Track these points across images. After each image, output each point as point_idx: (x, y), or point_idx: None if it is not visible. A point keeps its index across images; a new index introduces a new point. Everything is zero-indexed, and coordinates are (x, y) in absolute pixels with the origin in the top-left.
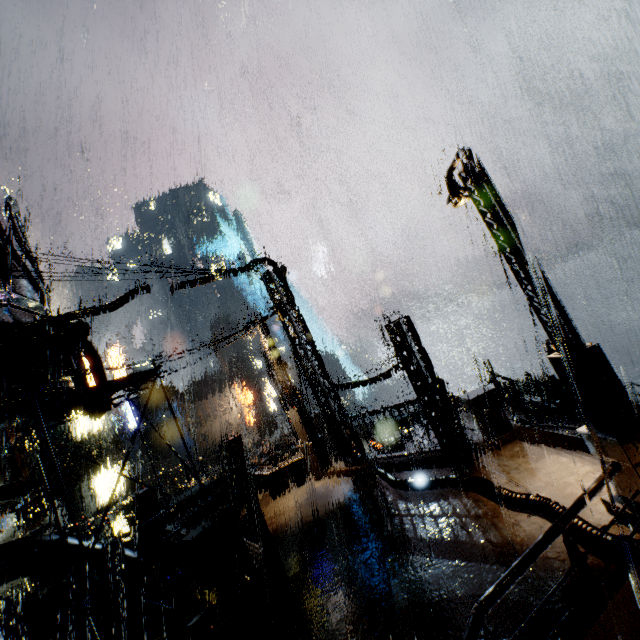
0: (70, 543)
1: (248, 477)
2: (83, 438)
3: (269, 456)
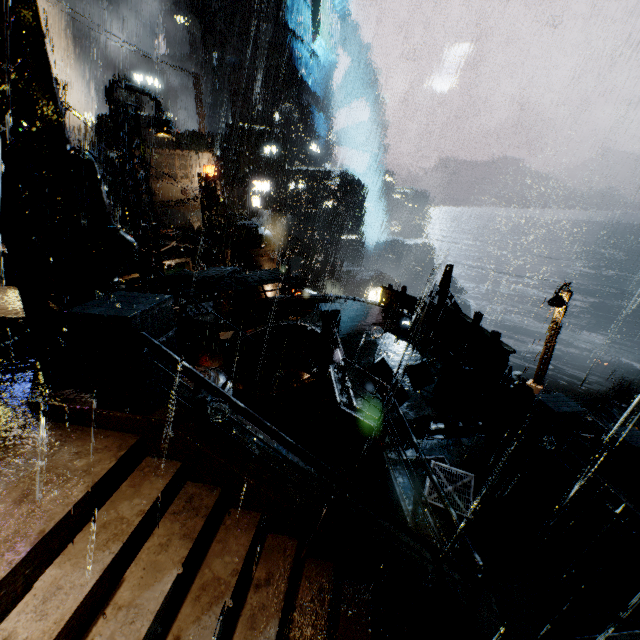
0: None
1: None
2: None
3: None
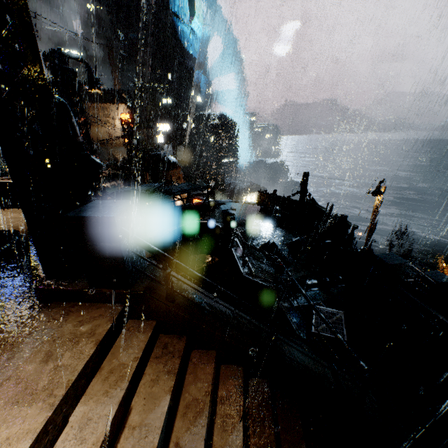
0: None
1: None
2: None
3: None
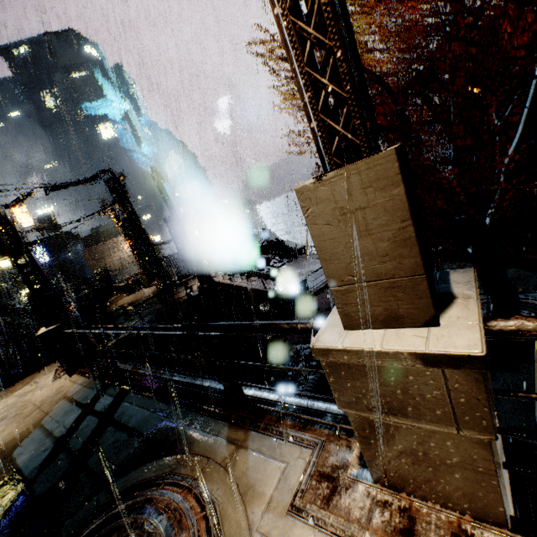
0: (18, 306)
1: (111, 287)
2: (6, 268)
3: (131, 278)
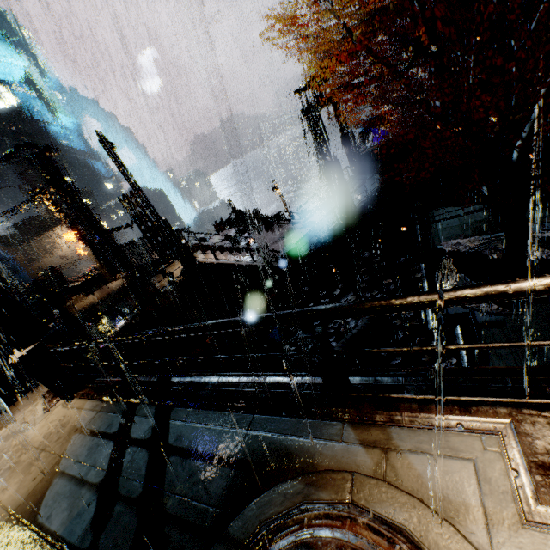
0: None
1: (65, 288)
2: None
3: (86, 275)
